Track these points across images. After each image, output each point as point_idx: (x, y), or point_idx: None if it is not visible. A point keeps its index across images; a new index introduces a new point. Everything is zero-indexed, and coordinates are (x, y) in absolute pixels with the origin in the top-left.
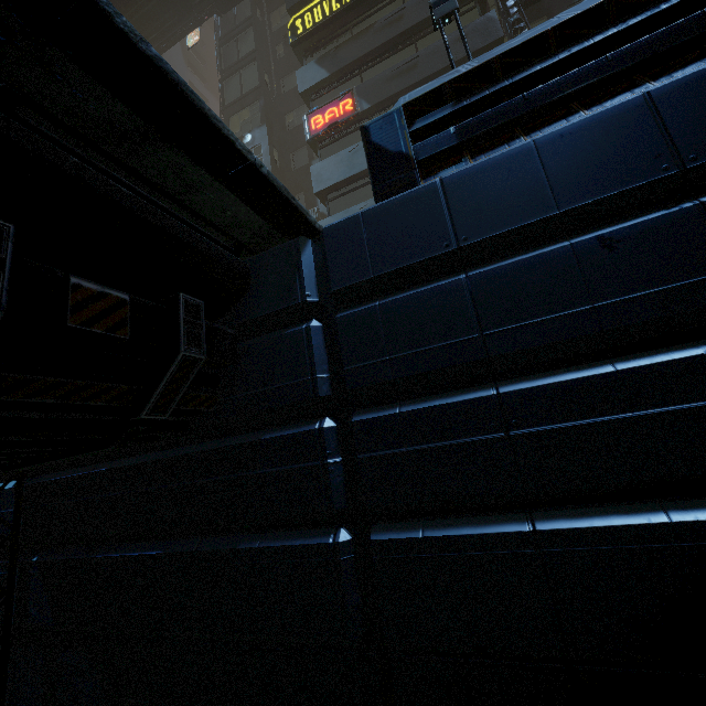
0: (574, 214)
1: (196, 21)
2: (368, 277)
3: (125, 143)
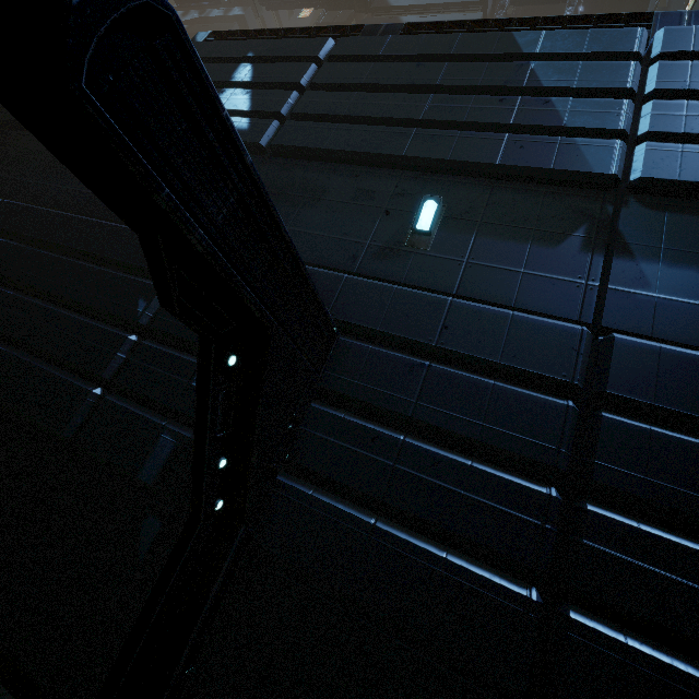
0: None
1: (311, 4)
2: None
3: None
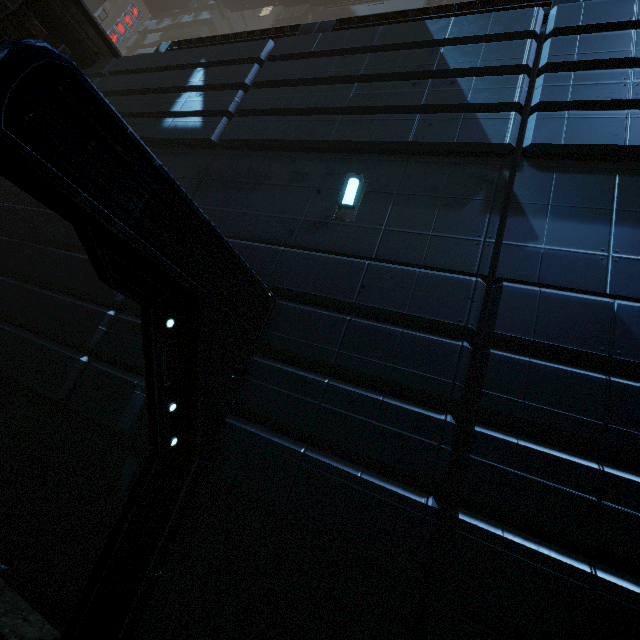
0: (154, 69)
1: (270, 2)
2: (116, 70)
3: (66, 0)
